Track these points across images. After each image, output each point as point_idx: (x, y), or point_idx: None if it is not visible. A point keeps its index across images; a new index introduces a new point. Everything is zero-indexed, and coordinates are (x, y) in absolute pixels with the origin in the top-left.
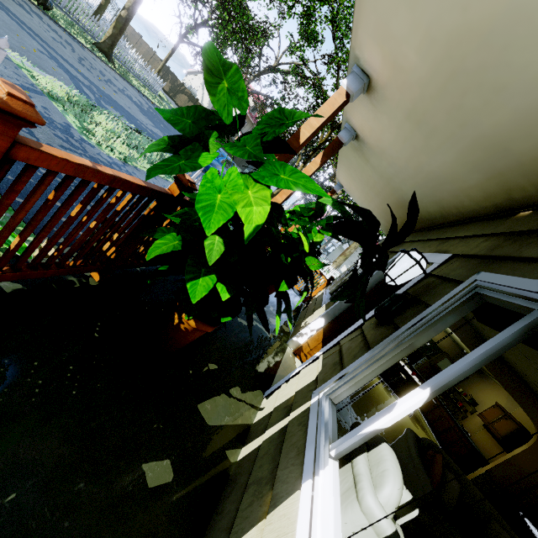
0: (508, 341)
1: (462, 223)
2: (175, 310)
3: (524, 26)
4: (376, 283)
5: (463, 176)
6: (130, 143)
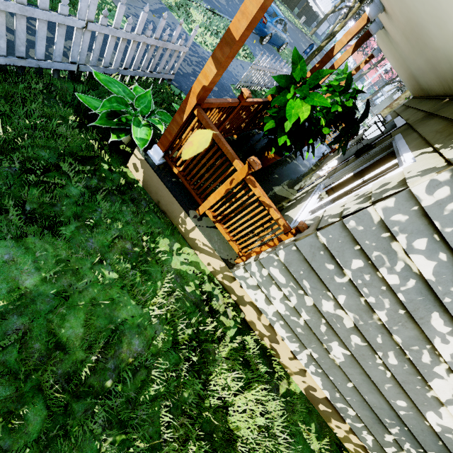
0: (381, 157)
1: (435, 98)
2: (266, 150)
3: (424, 30)
4: (376, 138)
5: (429, 73)
6: (212, 29)
